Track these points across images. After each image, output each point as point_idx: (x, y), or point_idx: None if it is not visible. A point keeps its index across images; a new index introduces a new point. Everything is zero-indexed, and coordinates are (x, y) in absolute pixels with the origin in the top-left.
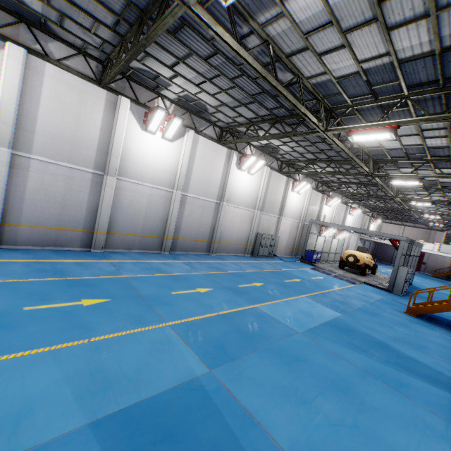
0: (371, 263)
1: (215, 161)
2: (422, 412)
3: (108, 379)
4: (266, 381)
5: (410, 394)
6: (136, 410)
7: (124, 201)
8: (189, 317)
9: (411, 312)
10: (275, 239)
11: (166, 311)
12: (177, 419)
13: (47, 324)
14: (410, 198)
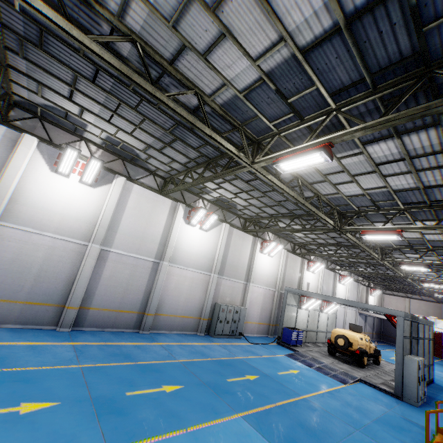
0: (370, 348)
1: (154, 212)
2: None
3: None
4: None
5: None
6: None
7: (5, 254)
8: None
9: None
10: (241, 311)
11: None
12: None
13: None
14: (399, 261)
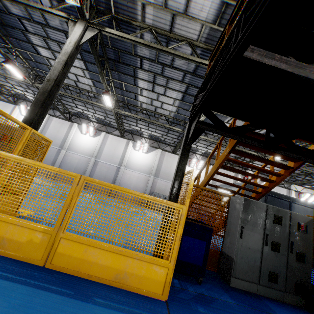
0: None
1: (118, 145)
2: None
3: None
4: None
5: None
6: None
7: (67, 160)
8: None
9: None
10: None
11: None
12: None
13: None
14: None
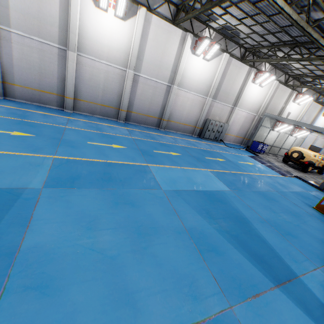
0: (318, 163)
1: (168, 43)
2: (203, 275)
3: None
4: (78, 207)
5: (211, 260)
6: None
7: (85, 75)
8: (78, 157)
9: (320, 208)
10: (224, 126)
11: (65, 150)
12: None
13: None
14: None
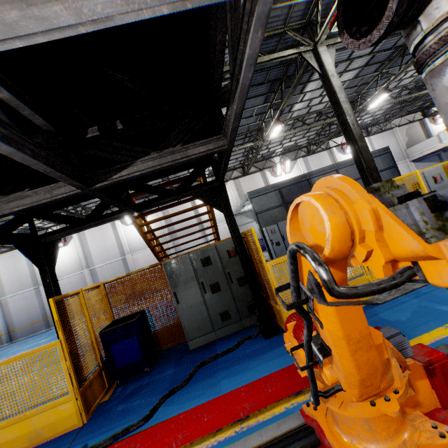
0: None
1: (104, 234)
2: None
3: None
4: None
5: None
6: None
7: None
8: None
9: None
10: None
11: None
12: None
13: None
14: (268, 133)
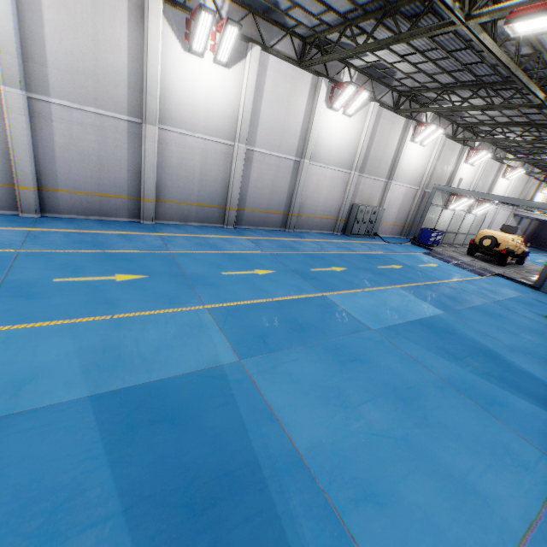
0: (517, 249)
1: (293, 96)
2: (510, 438)
3: (122, 357)
4: (305, 379)
5: (502, 416)
6: (142, 390)
7: (172, 160)
8: (234, 301)
9: None
10: (378, 212)
11: (208, 293)
12: (184, 404)
13: (73, 297)
14: None
